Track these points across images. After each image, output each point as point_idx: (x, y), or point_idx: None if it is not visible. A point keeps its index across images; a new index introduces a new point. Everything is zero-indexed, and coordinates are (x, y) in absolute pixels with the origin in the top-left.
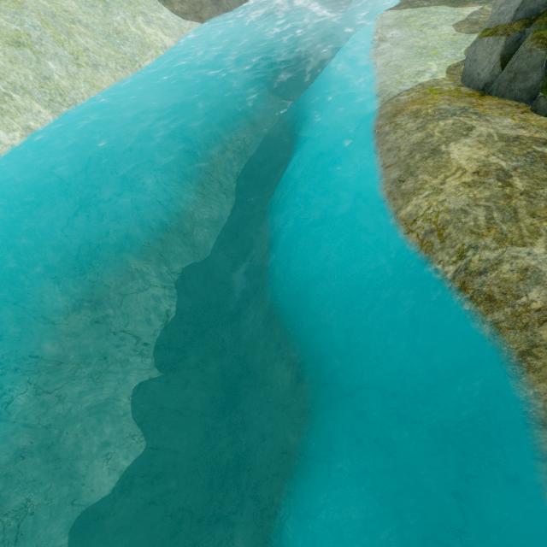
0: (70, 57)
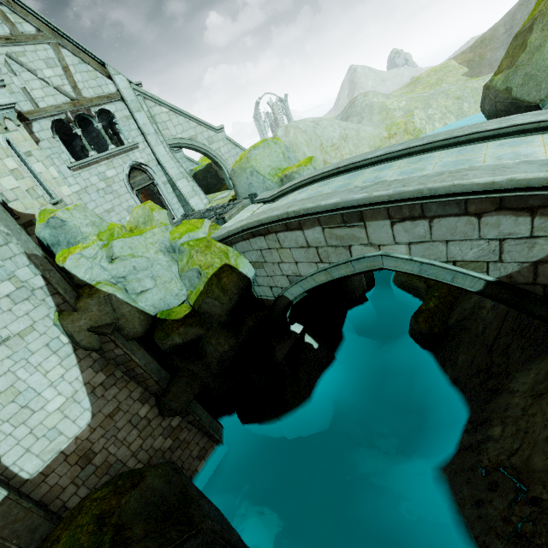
0: (473, 101)
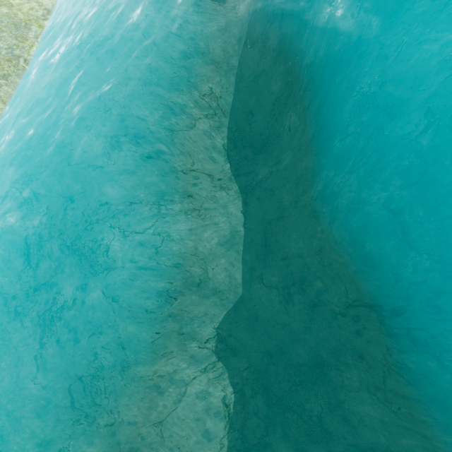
0: None
